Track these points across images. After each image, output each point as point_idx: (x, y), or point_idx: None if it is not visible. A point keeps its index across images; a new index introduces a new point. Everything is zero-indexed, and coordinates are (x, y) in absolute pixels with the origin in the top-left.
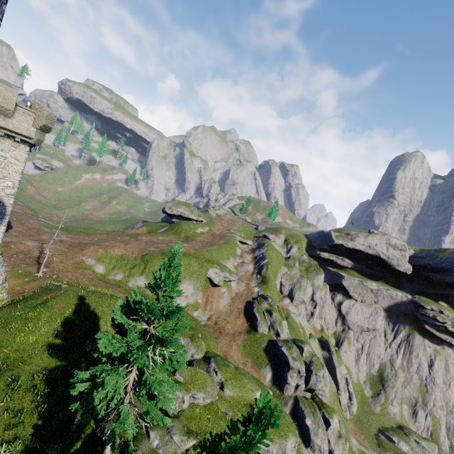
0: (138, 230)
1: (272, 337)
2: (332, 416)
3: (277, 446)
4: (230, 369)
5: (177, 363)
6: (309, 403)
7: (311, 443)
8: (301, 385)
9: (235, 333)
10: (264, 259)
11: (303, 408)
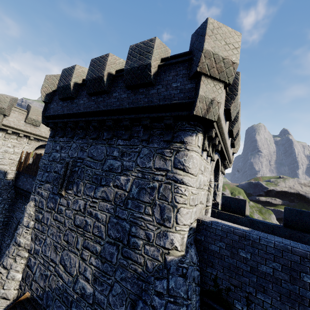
0: None
1: None
2: None
3: None
4: None
5: None
6: None
7: None
8: None
9: None
10: None
11: None
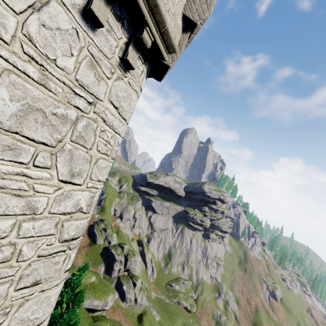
0: None
1: (106, 245)
2: (137, 280)
3: (103, 301)
4: (76, 269)
5: None
6: (126, 277)
7: (125, 298)
8: (122, 268)
9: (81, 247)
10: (104, 195)
11: (122, 281)
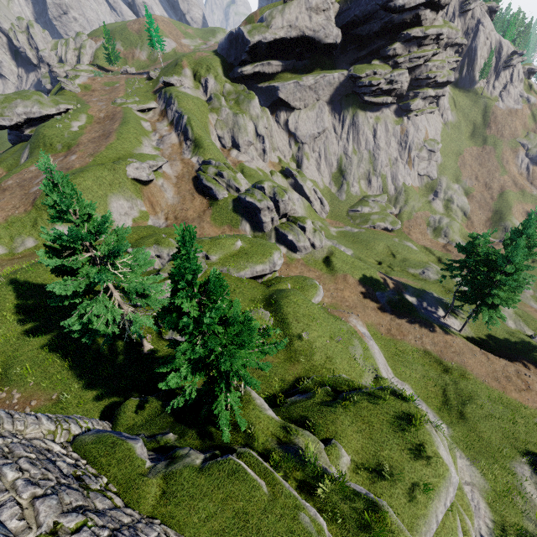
0: None
1: (234, 196)
2: (305, 222)
3: (267, 264)
4: (206, 242)
5: (145, 263)
6: (286, 225)
7: (297, 248)
8: (275, 217)
9: (200, 214)
10: (183, 118)
11: (283, 231)
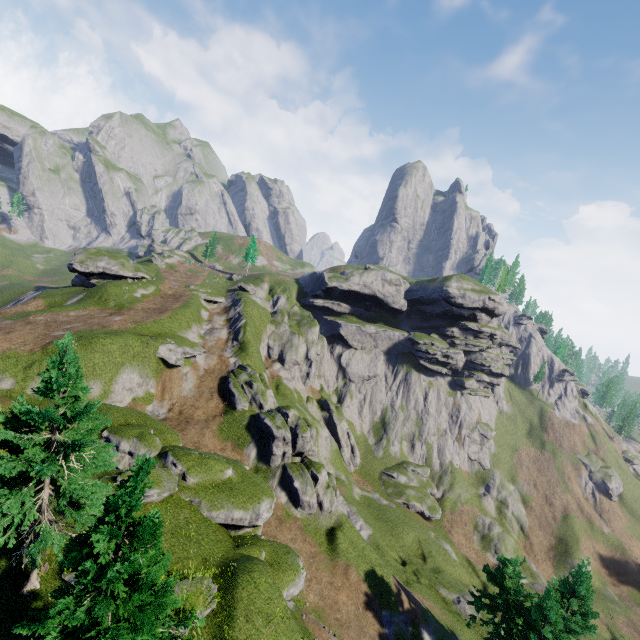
0: (29, 306)
1: (254, 411)
2: (320, 471)
3: (250, 512)
4: (193, 456)
5: (106, 463)
6: (298, 466)
7: (300, 502)
8: (288, 452)
9: (209, 418)
10: (241, 320)
11: (292, 473)
